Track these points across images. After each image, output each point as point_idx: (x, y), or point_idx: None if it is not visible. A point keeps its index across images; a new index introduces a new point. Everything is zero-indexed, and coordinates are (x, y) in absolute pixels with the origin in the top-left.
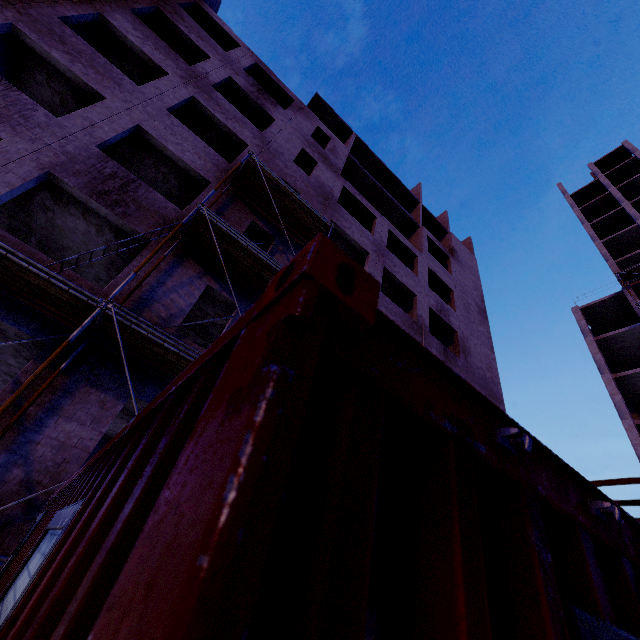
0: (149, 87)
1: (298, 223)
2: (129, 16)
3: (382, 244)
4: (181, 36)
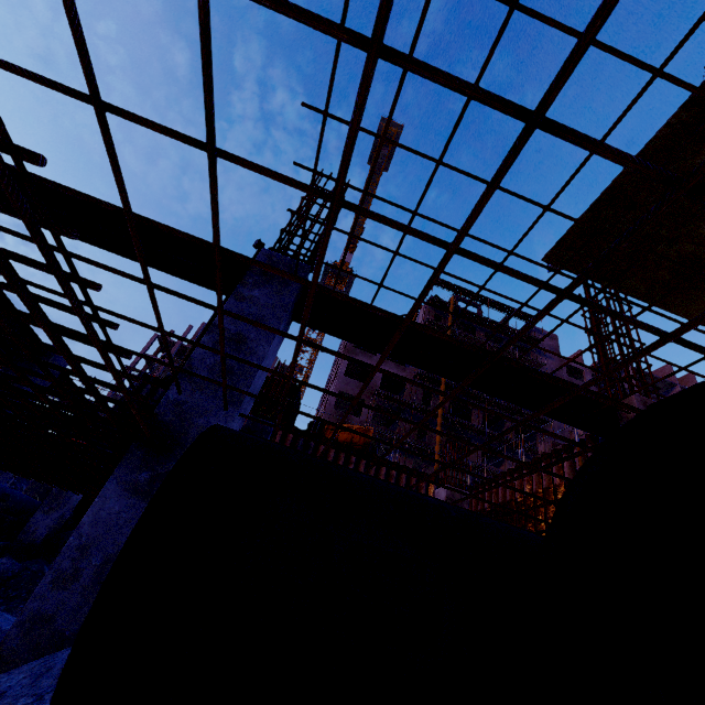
0: None
1: None
2: None
3: None
4: None
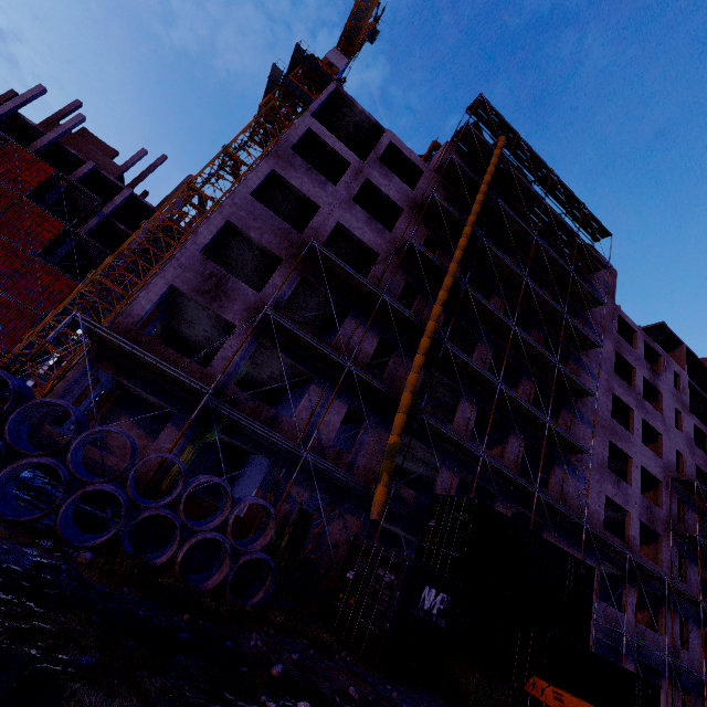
0: (634, 431)
1: (698, 495)
2: (615, 378)
3: None
4: (621, 359)
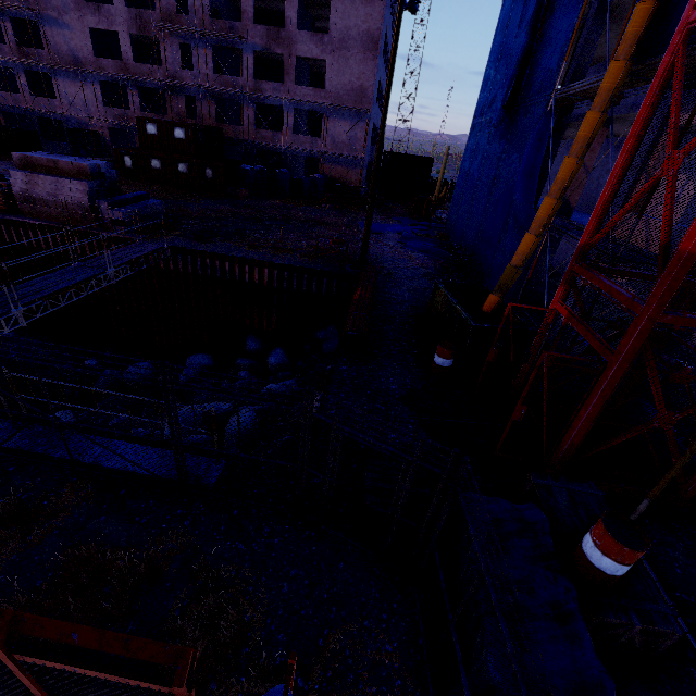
0: None
1: None
2: None
3: None
4: None
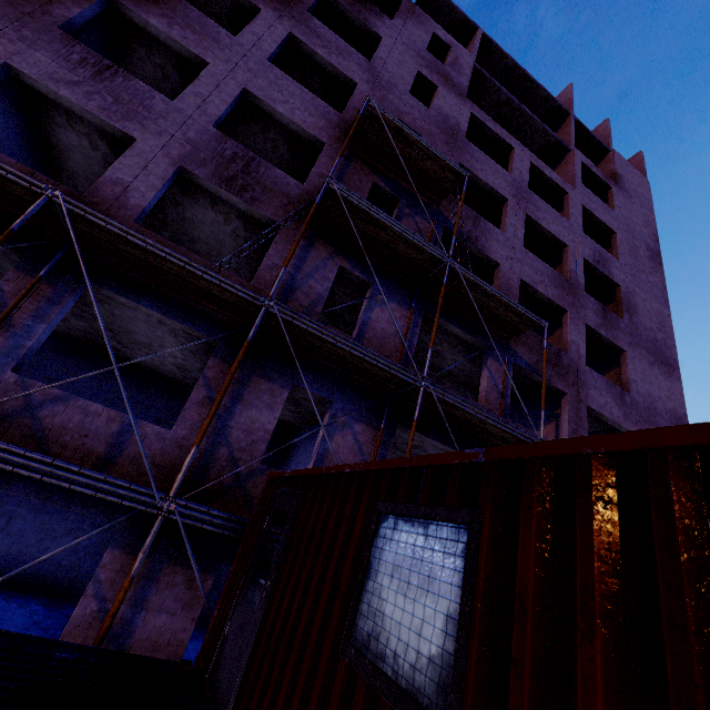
0: (245, 35)
1: (425, 177)
2: None
3: (523, 184)
4: None
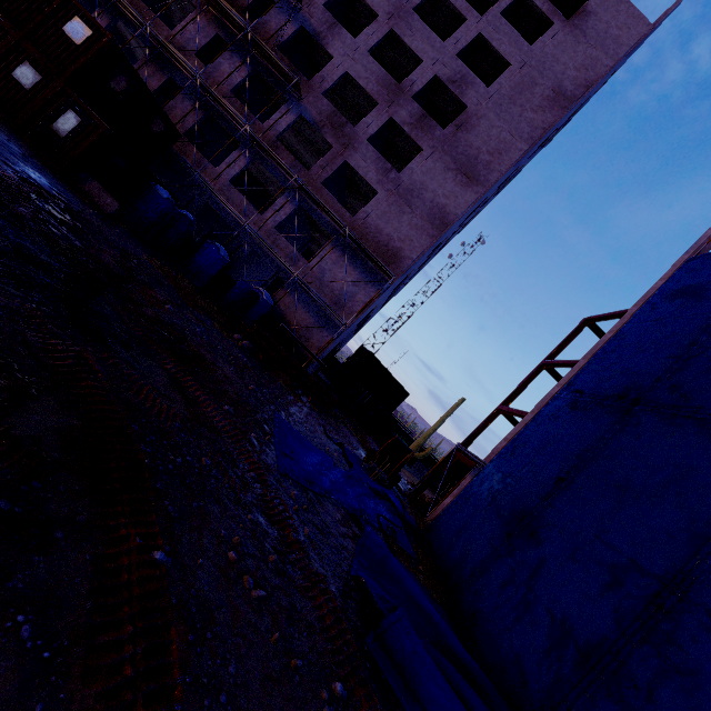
0: None
1: None
2: None
3: (408, 6)
4: None
